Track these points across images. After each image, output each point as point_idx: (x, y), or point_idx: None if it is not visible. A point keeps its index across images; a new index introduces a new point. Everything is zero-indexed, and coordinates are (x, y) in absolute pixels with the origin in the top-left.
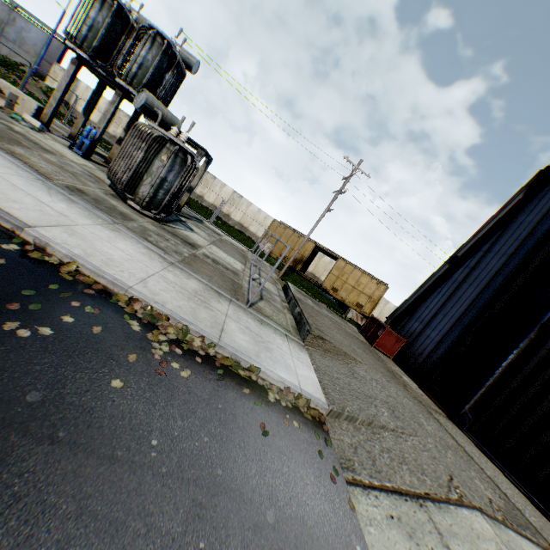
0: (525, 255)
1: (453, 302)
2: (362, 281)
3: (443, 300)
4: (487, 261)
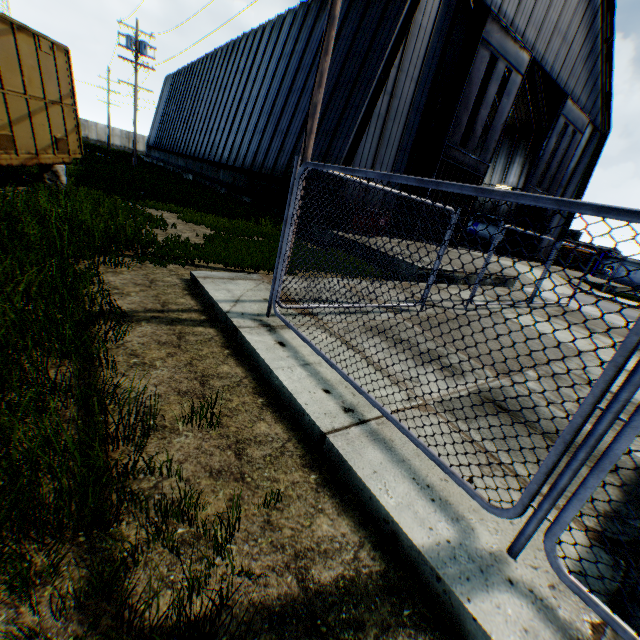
0: (426, 86)
1: (385, 148)
2: (29, 62)
3: (376, 145)
4: (402, 88)
